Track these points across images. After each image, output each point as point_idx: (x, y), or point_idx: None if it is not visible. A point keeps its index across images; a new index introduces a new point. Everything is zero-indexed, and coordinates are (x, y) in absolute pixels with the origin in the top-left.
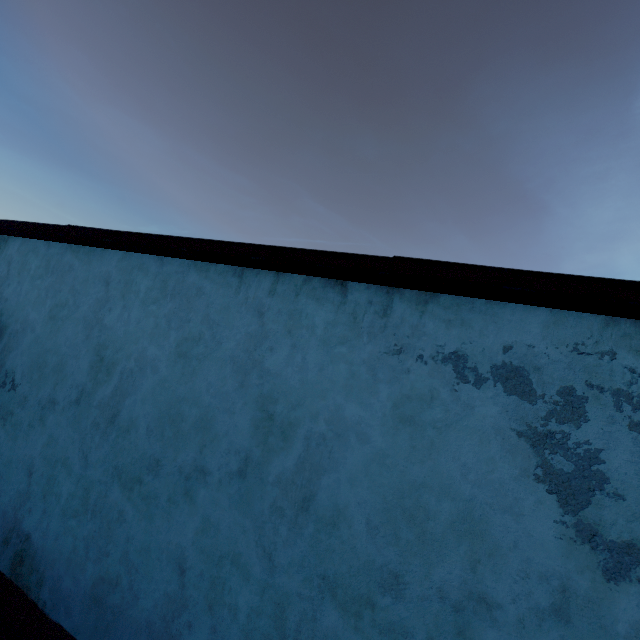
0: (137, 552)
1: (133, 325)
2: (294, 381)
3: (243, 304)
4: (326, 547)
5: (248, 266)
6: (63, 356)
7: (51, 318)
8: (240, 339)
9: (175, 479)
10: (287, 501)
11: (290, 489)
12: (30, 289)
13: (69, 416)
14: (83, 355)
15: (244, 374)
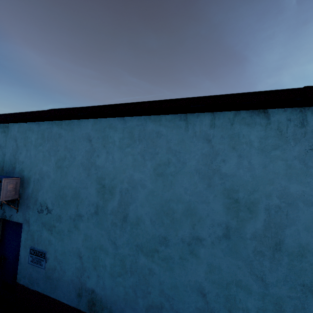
0: (169, 289)
1: (118, 162)
2: (247, 177)
3: (193, 137)
4: (300, 268)
5: (191, 112)
6: (75, 188)
7: (58, 168)
8: (198, 158)
9: (180, 246)
10: (264, 247)
11: (264, 240)
12: (36, 153)
13: (93, 222)
14: (89, 186)
15: (208, 179)
